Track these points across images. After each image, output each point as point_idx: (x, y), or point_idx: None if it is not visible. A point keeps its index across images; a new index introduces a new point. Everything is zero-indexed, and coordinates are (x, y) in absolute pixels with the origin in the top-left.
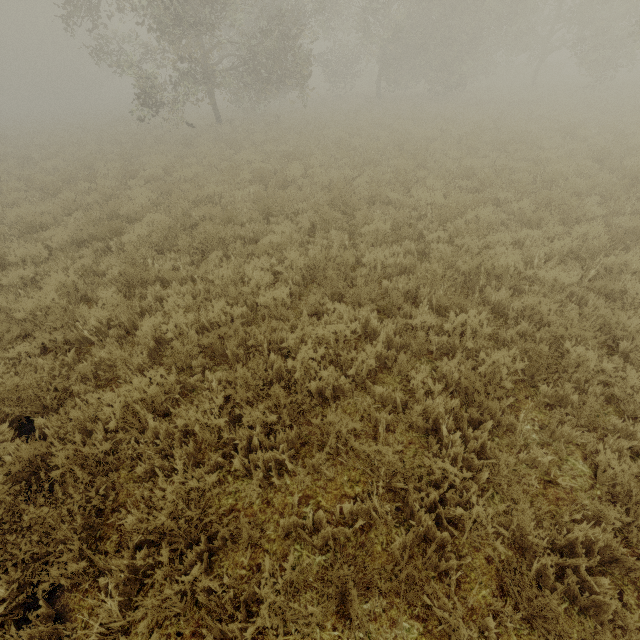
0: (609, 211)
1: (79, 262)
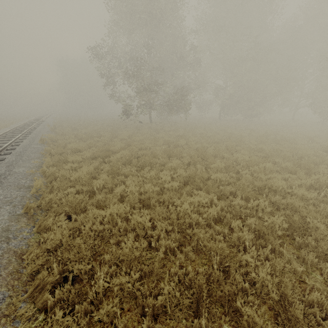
0: None
1: (93, 164)
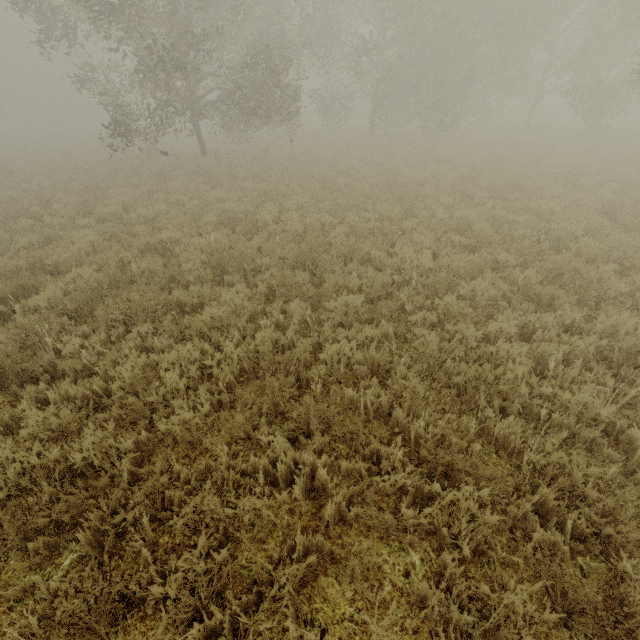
0: (634, 286)
1: None
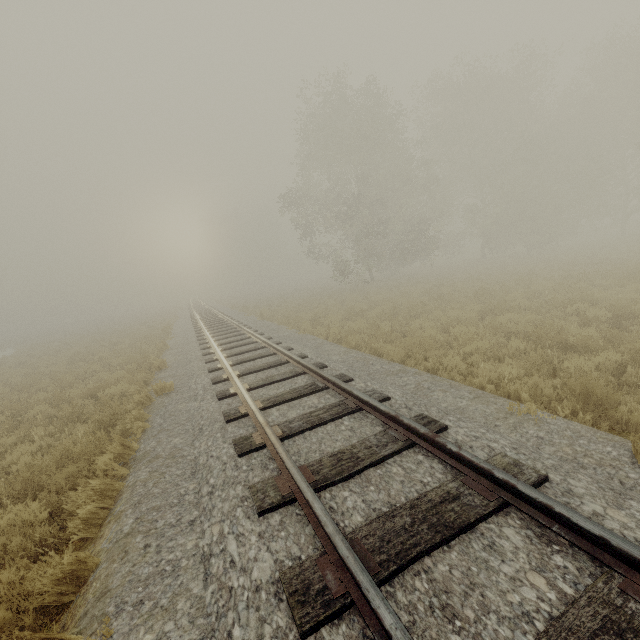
0: None
1: (357, 320)
